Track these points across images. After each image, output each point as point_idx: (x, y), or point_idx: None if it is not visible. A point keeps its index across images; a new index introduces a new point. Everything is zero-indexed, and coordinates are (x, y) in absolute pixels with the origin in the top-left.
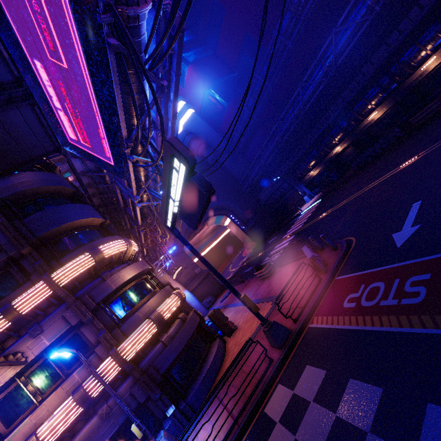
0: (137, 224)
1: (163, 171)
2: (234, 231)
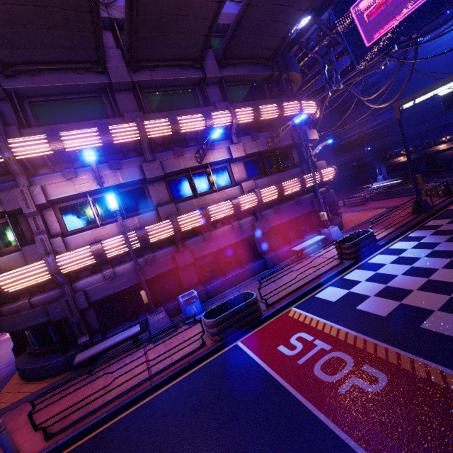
0: None
1: None
2: None
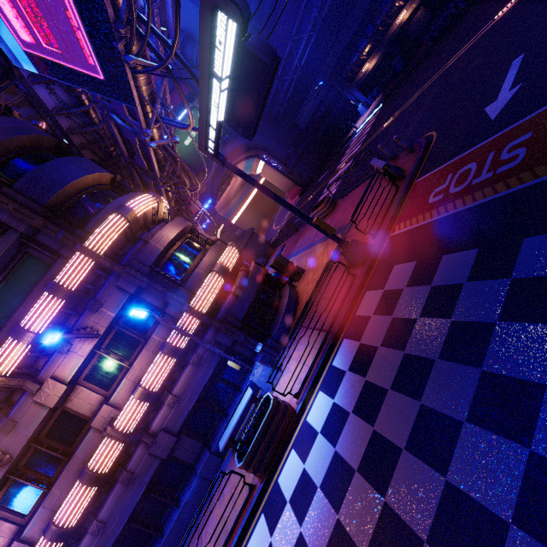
0: (154, 179)
1: (200, 49)
2: (271, 179)
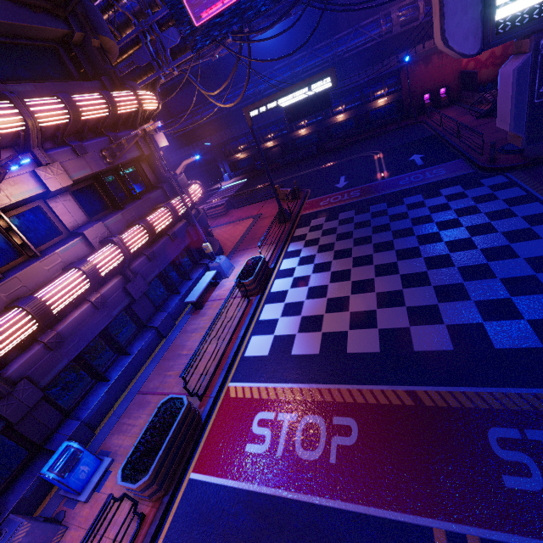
0: None
1: (309, 78)
2: None
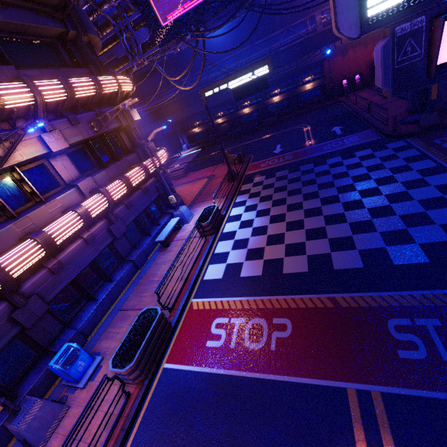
0: None
1: (251, 66)
2: None
